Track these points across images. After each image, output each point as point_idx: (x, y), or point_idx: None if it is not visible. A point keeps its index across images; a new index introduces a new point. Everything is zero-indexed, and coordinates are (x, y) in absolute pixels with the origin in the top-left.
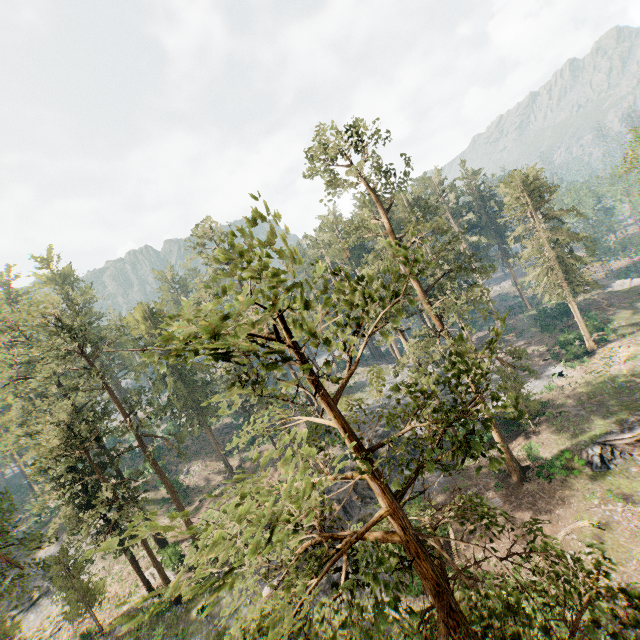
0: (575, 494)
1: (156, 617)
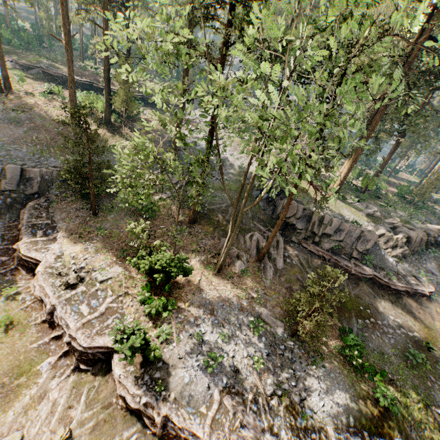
0: None
1: (350, 189)
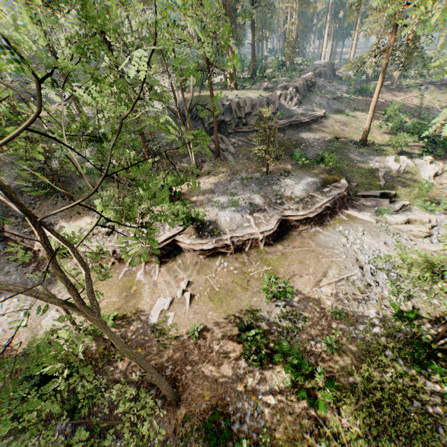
0: (414, 92)
1: (243, 82)
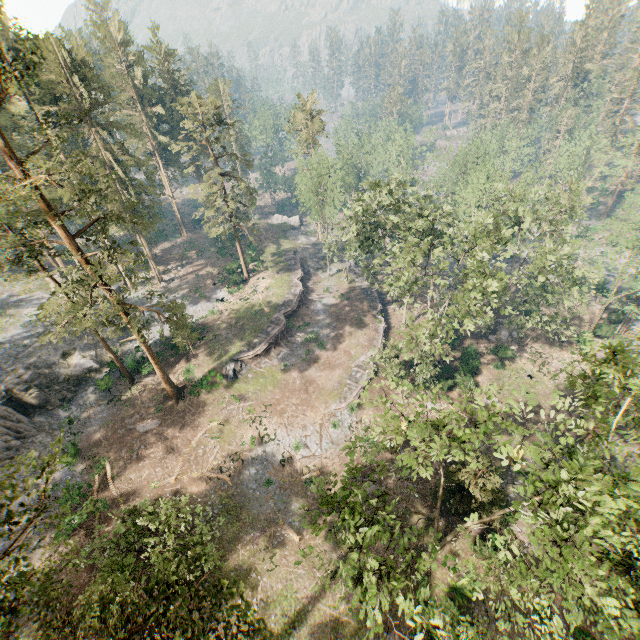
0: (213, 402)
1: None
